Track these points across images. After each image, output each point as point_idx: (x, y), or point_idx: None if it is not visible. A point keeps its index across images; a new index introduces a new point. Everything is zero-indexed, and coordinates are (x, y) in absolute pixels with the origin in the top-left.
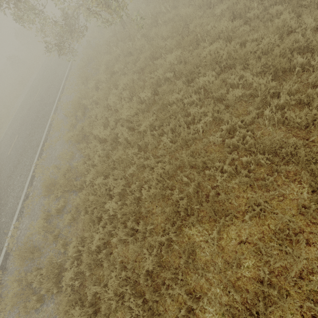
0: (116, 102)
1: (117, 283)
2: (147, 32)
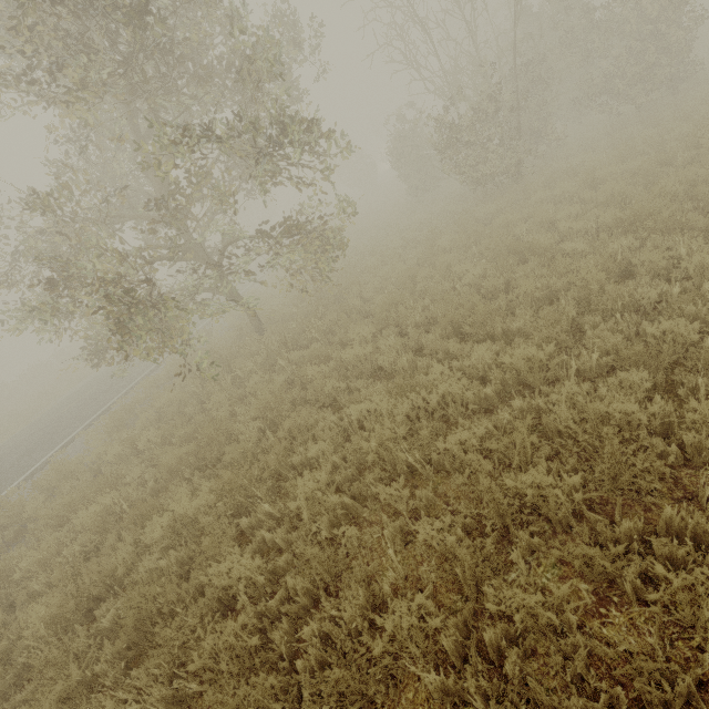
0: (44, 565)
1: None
2: (258, 368)
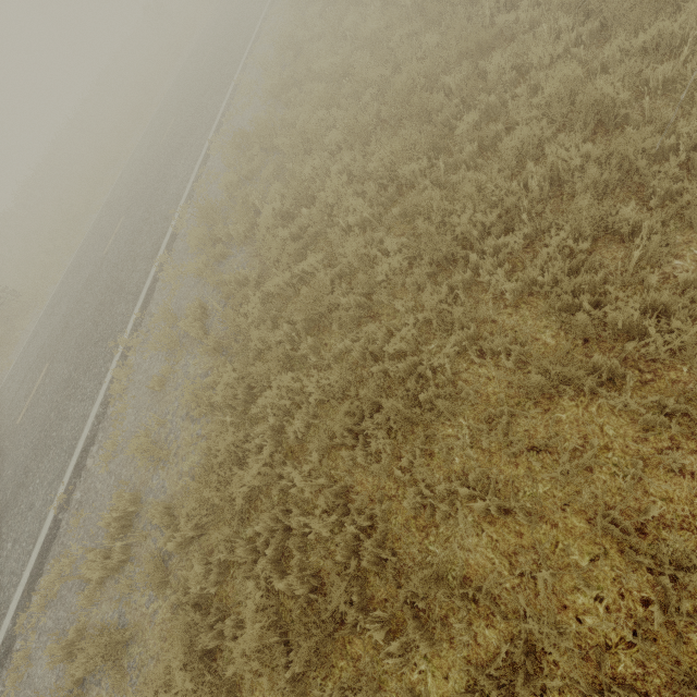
0: (356, 25)
1: (336, 185)
2: None
